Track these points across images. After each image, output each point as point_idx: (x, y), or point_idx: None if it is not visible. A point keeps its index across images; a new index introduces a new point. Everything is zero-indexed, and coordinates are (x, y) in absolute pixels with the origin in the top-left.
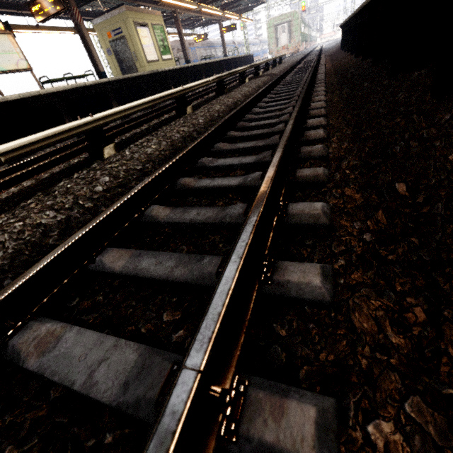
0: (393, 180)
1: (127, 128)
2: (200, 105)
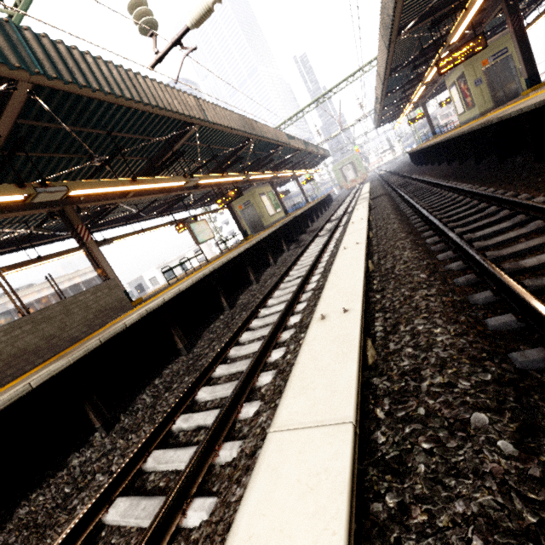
0: (544, 184)
1: (326, 242)
2: None
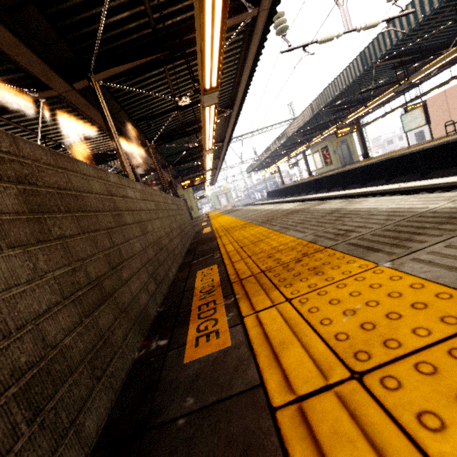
0: None
1: None
2: None
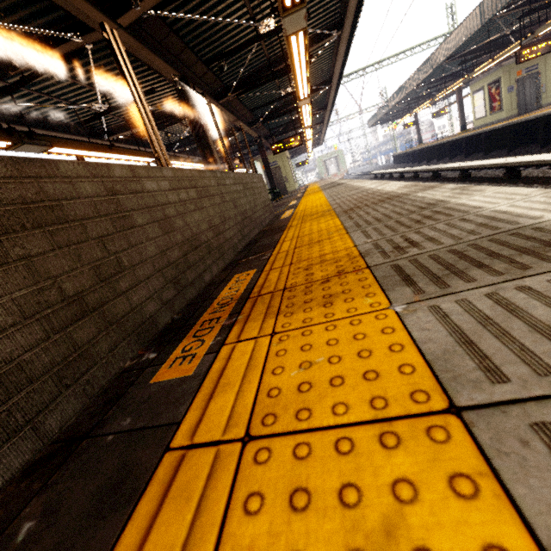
0: None
1: None
2: (450, 178)
